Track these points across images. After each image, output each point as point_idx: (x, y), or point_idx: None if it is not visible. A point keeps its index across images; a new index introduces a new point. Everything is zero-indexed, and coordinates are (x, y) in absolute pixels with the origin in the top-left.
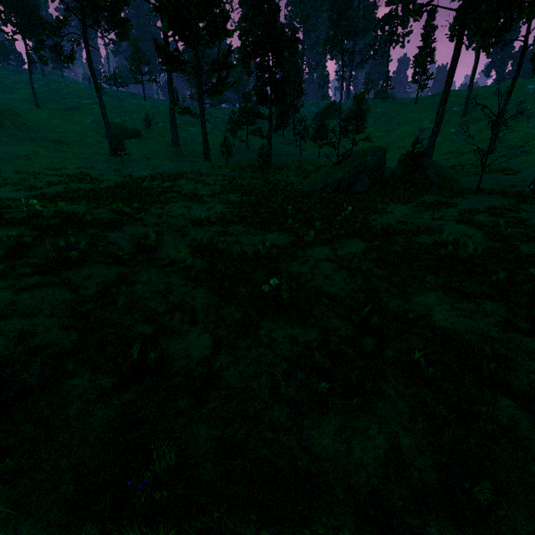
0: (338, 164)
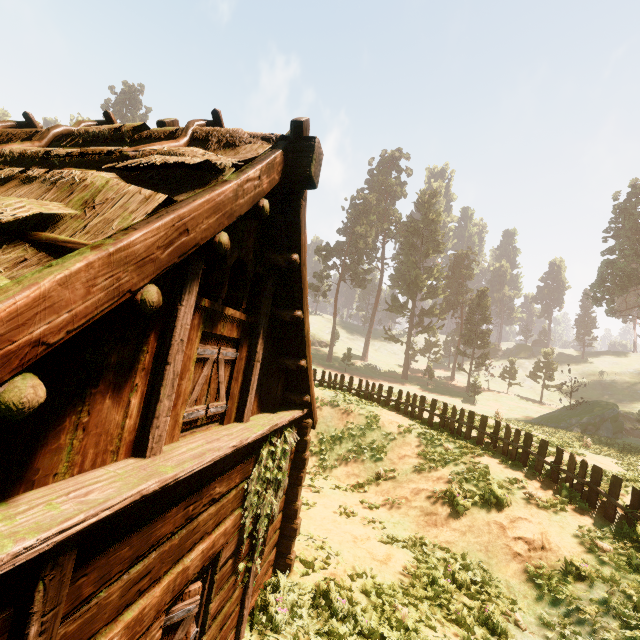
0: (571, 409)
